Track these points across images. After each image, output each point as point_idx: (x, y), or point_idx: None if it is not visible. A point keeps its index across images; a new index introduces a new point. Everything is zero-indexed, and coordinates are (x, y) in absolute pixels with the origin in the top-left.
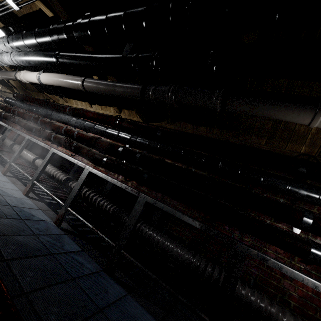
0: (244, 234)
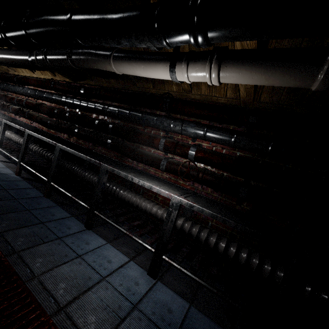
0: (139, 162)
